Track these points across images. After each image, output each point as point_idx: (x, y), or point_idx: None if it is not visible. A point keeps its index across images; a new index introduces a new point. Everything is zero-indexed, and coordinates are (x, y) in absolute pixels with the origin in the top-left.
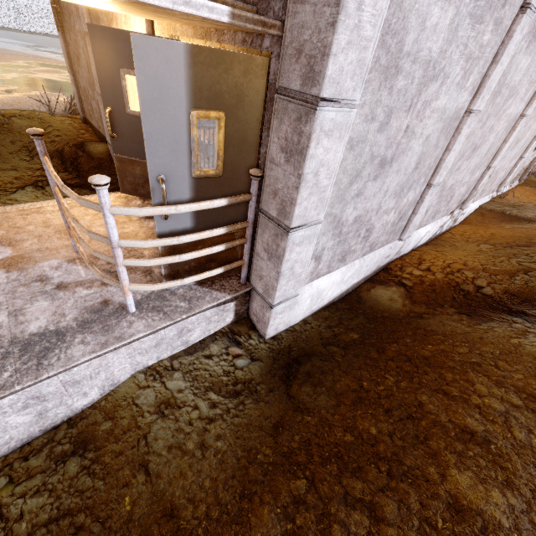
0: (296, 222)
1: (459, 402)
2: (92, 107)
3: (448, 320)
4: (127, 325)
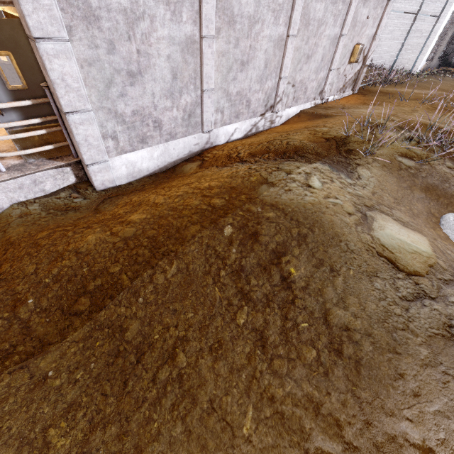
0: (67, 109)
1: (166, 196)
2: None
3: (206, 171)
4: None
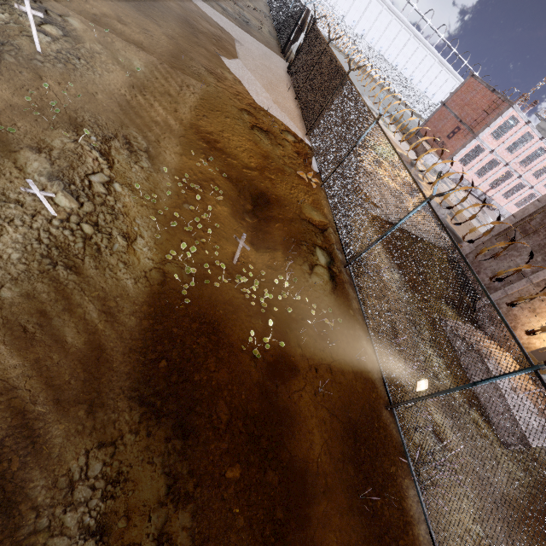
0: None
1: None
2: (479, 274)
3: None
4: None
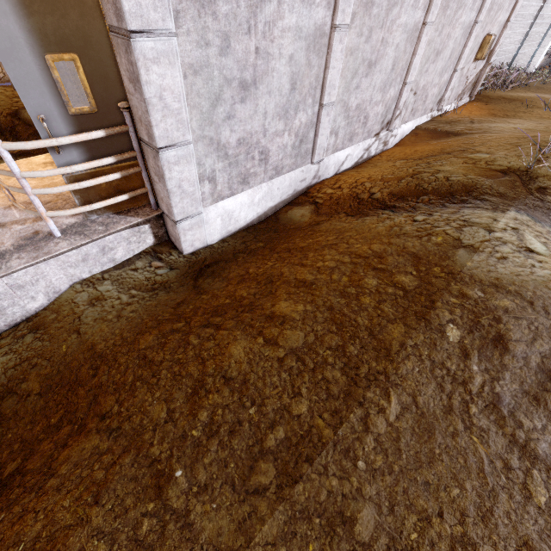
0: (161, 142)
1: (308, 268)
2: None
3: (336, 222)
4: (54, 245)
